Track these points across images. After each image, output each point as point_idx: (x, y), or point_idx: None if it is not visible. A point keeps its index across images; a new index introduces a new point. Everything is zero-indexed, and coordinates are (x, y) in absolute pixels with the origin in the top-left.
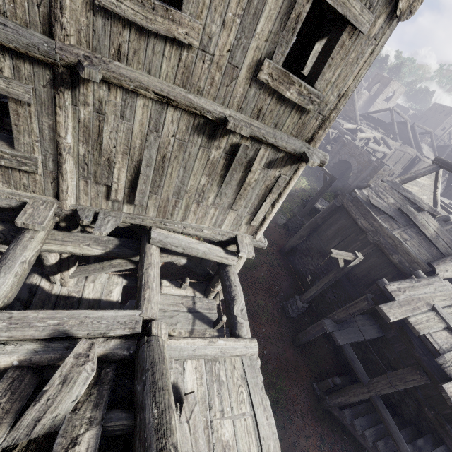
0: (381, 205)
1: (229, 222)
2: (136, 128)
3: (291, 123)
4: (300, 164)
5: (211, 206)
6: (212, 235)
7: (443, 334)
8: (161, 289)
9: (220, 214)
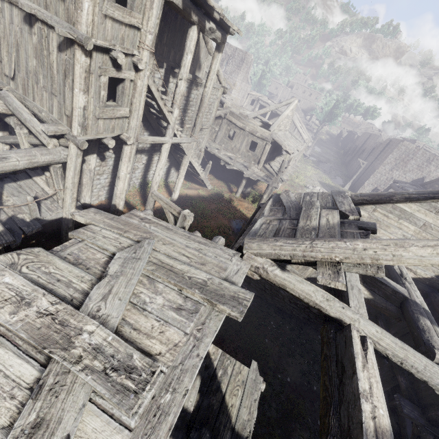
0: (288, 198)
1: (56, 109)
2: (7, 22)
3: (62, 10)
4: (75, 47)
5: (43, 89)
6: (47, 119)
7: (96, 254)
8: (36, 177)
9: (50, 99)
